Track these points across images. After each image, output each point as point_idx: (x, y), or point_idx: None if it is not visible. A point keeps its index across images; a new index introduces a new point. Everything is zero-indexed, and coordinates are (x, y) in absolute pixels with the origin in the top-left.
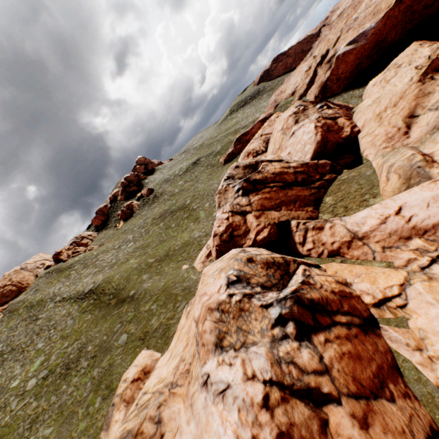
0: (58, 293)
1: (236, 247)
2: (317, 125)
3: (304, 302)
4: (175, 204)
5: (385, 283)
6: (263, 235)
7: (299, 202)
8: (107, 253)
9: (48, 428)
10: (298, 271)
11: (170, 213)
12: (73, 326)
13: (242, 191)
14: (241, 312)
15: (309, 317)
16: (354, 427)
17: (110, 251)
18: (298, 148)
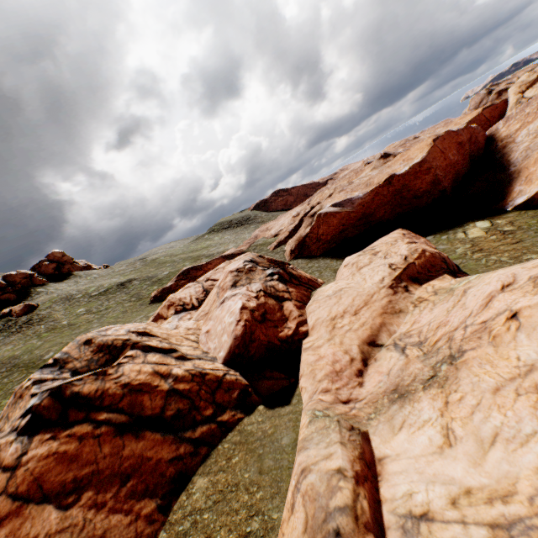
0: None
1: None
2: (248, 306)
3: None
4: (36, 350)
5: None
6: None
7: (137, 478)
8: None
9: None
10: None
11: (10, 368)
12: None
13: (28, 420)
14: None
15: None
16: None
17: None
18: (218, 329)
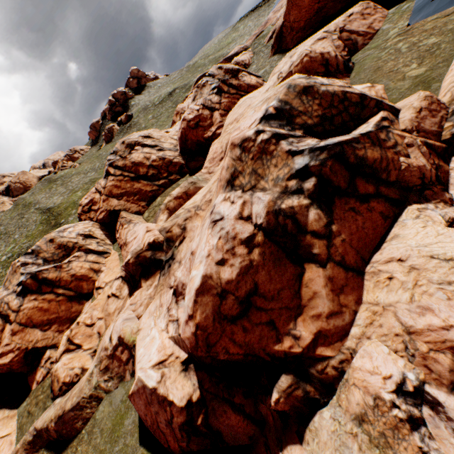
0: (39, 201)
1: (91, 218)
2: (187, 119)
3: (39, 278)
4: None
5: (106, 279)
6: (100, 217)
7: (139, 195)
8: (78, 176)
9: (1, 285)
10: (72, 256)
11: None
12: (33, 231)
13: (105, 174)
14: (15, 272)
15: (36, 286)
16: (9, 333)
17: (81, 174)
18: None
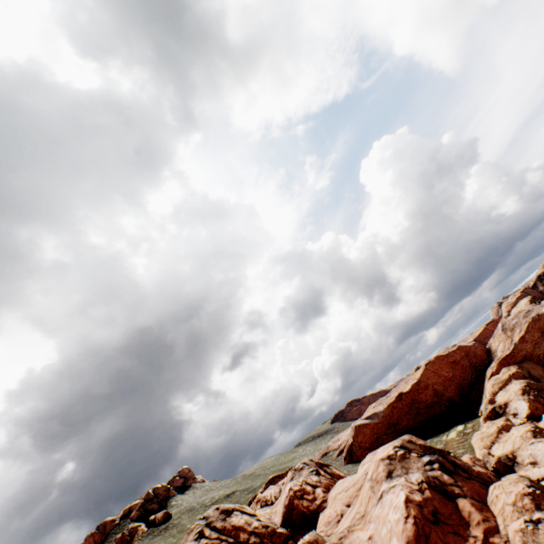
0: None
1: None
2: (293, 488)
3: None
4: (173, 542)
5: None
6: None
7: None
8: None
9: None
10: None
11: None
12: None
13: (198, 534)
14: None
15: None
16: None
17: None
18: (280, 507)
